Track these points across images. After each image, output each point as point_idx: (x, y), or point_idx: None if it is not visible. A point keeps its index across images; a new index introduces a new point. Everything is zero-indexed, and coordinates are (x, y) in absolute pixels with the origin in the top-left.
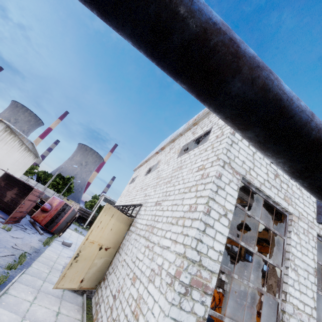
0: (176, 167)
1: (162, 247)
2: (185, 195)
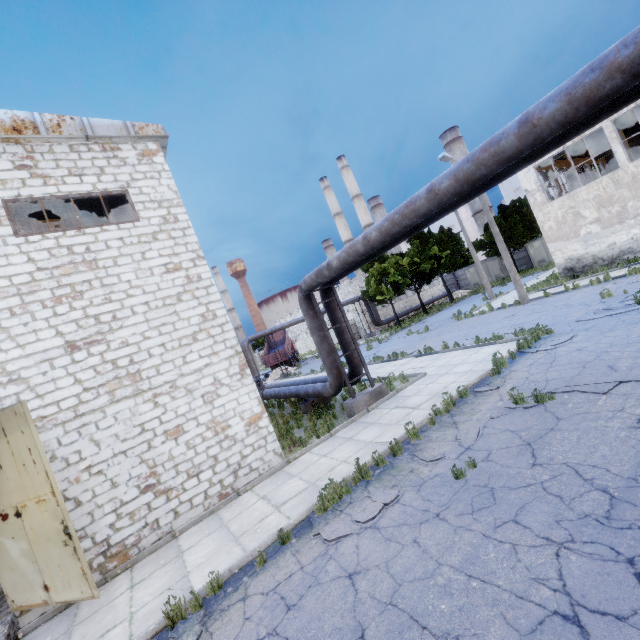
0: (61, 263)
1: (197, 371)
2: (178, 308)
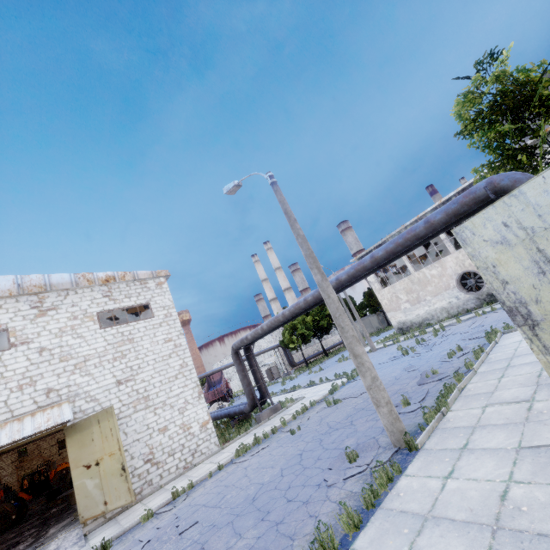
0: (118, 341)
1: (176, 395)
2: (169, 361)
